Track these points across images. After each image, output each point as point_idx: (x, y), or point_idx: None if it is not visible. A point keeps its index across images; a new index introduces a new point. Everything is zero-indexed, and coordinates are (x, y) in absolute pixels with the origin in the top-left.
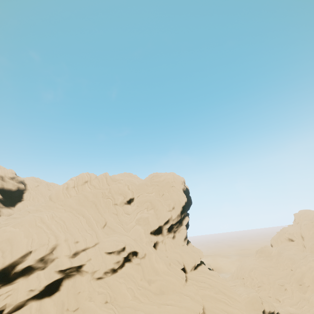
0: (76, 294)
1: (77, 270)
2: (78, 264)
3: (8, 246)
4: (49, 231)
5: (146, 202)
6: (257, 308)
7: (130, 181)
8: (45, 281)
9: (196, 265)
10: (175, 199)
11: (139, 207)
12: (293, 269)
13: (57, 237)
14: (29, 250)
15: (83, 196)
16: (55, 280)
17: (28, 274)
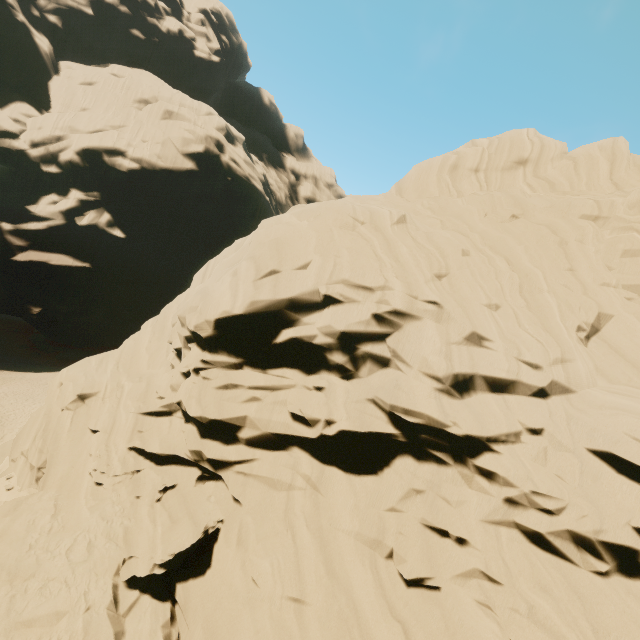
0: (431, 534)
1: (454, 452)
2: (467, 434)
3: (271, 257)
4: (388, 261)
5: None
6: None
7: None
8: (345, 424)
9: None
10: None
11: None
12: None
13: (413, 293)
14: (320, 299)
15: (509, 202)
16: (372, 438)
17: (306, 371)
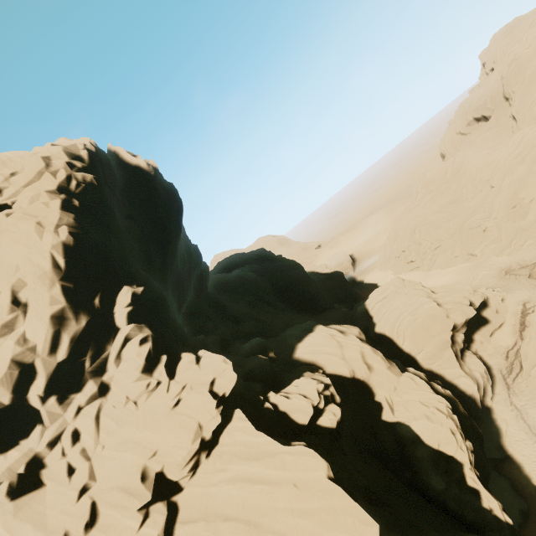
0: None
1: None
2: None
3: None
4: None
5: None
6: (440, 330)
7: None
8: None
9: (209, 437)
10: (20, 264)
11: None
12: (495, 185)
13: None
14: None
15: None
16: None
17: None
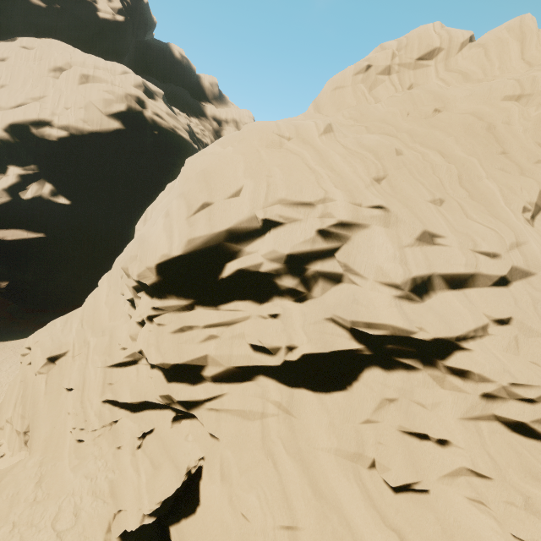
0: (410, 439)
1: (421, 356)
2: (436, 337)
3: (201, 190)
4: (324, 172)
5: None
6: None
7: None
8: (307, 348)
9: None
10: None
11: None
12: None
13: (356, 200)
14: (259, 225)
15: (429, 97)
16: (336, 356)
17: (258, 301)
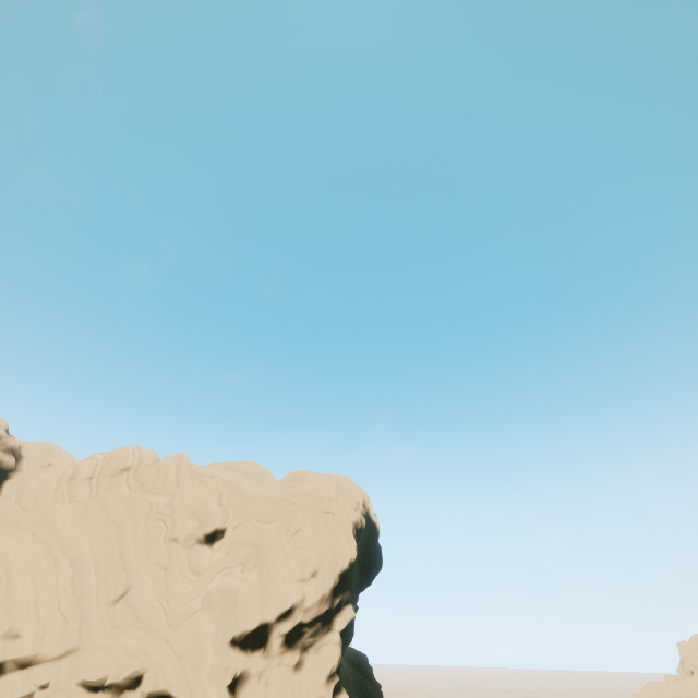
0: None
1: None
2: None
3: None
4: None
5: (248, 547)
6: None
7: (232, 484)
8: None
9: None
10: (326, 549)
11: (227, 556)
12: None
13: None
14: None
15: (100, 506)
16: None
17: None
